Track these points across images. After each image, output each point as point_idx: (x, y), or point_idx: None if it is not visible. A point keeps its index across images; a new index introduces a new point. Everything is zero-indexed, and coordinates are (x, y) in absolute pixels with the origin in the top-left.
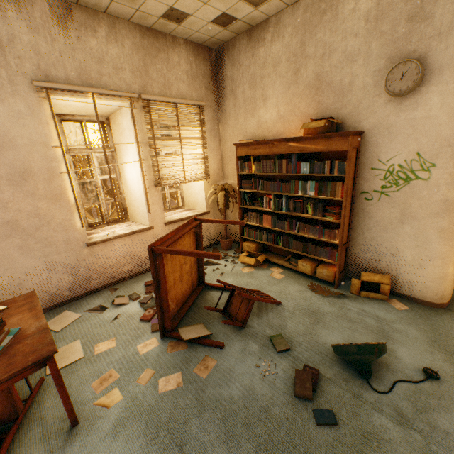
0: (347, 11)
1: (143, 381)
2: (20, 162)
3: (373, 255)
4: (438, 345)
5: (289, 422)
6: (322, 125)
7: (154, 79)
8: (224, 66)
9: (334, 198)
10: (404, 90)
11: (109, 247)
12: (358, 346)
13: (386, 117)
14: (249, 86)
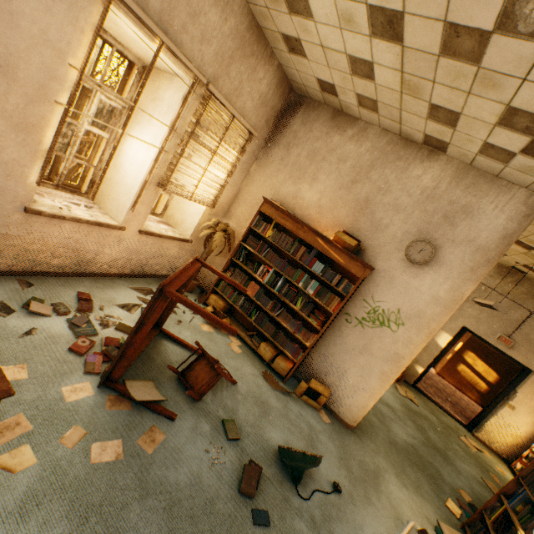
0: (414, 173)
1: (70, 442)
2: (4, 49)
3: (326, 367)
4: (344, 462)
5: (230, 519)
6: (353, 245)
7: (231, 76)
8: (295, 116)
9: (327, 308)
10: (416, 261)
11: (54, 226)
12: (306, 456)
13: (394, 269)
14: (307, 155)
